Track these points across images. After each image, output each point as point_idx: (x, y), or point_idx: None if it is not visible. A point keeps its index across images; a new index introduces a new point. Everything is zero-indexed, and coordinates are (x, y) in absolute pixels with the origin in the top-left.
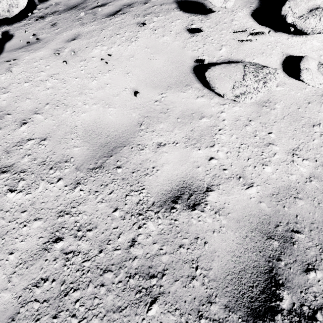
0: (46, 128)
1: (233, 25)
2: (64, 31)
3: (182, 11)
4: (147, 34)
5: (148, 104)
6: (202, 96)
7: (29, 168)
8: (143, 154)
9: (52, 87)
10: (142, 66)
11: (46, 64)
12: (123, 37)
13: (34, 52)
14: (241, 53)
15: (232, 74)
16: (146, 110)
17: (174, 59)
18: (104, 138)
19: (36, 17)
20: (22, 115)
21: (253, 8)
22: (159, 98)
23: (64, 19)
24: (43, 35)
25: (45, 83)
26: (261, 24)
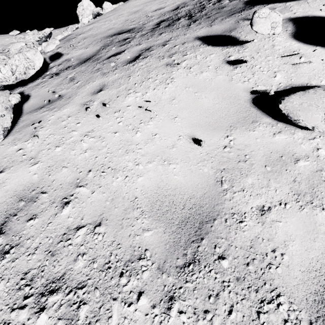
0: (96, 206)
1: (277, 50)
2: (86, 84)
3: (211, 45)
4: (182, 73)
5: (217, 152)
6: (278, 132)
7: (89, 279)
8: (247, 229)
9: (90, 148)
10: (189, 107)
11: (76, 121)
12: (156, 80)
13: (58, 110)
14: (302, 77)
15: (317, 102)
16: (218, 160)
17: (224, 95)
18: (180, 210)
19: (50, 74)
20: (61, 191)
21: (290, 31)
22: (227, 142)
23: (81, 72)
24: (63, 90)
25: (80, 144)
26: (308, 44)
